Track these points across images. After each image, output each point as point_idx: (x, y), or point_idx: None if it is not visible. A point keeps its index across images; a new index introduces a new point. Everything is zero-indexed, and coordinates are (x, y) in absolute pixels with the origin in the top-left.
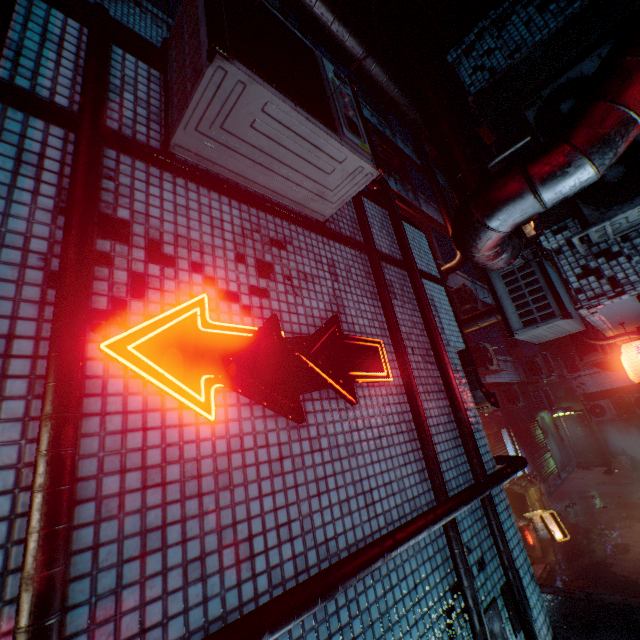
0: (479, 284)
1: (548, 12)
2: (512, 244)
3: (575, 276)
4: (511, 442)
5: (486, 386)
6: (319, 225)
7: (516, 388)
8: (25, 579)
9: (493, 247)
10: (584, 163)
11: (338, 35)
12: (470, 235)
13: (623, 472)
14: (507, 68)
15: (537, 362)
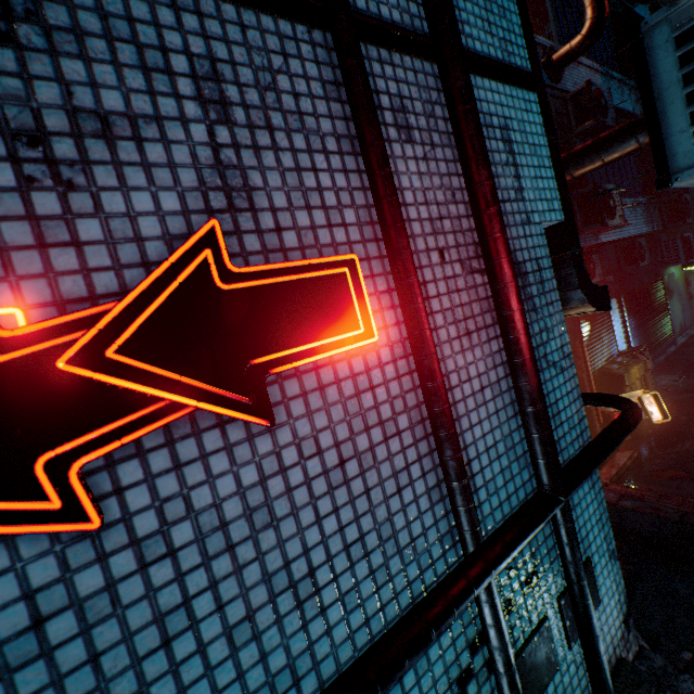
0: (617, 77)
1: None
2: None
3: None
4: (619, 312)
5: (598, 246)
6: None
7: (643, 242)
8: None
9: None
10: None
11: None
12: None
13: None
14: None
15: (686, 200)
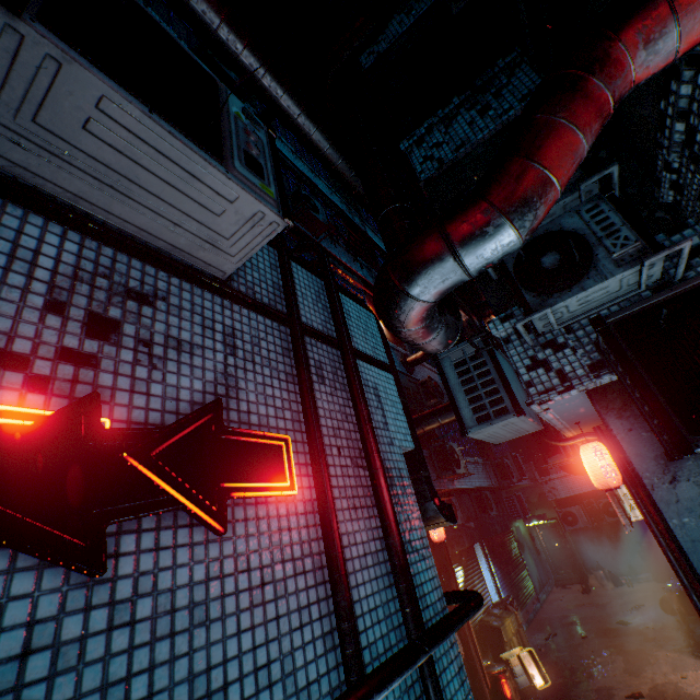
0: None
1: (488, 116)
2: (445, 321)
3: (525, 367)
4: (485, 559)
5: (456, 492)
6: (221, 284)
7: (488, 494)
8: None
9: (419, 321)
10: (503, 223)
11: (271, 91)
12: (390, 303)
13: (600, 590)
14: (454, 160)
15: (508, 464)
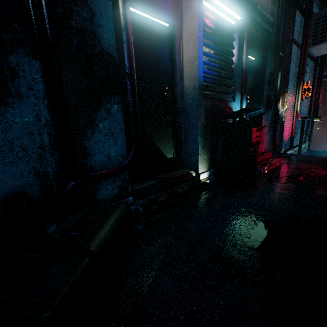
0: None
1: None
2: None
3: None
4: None
5: None
6: (311, 57)
7: None
8: (296, 108)
9: None
10: None
11: None
12: None
13: (326, 143)
14: None
15: (321, 97)
